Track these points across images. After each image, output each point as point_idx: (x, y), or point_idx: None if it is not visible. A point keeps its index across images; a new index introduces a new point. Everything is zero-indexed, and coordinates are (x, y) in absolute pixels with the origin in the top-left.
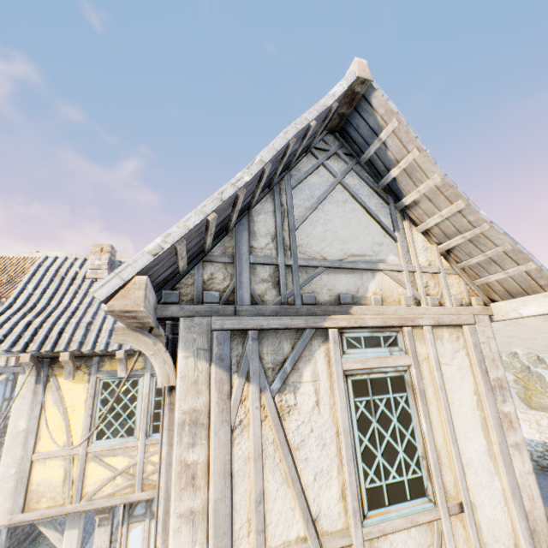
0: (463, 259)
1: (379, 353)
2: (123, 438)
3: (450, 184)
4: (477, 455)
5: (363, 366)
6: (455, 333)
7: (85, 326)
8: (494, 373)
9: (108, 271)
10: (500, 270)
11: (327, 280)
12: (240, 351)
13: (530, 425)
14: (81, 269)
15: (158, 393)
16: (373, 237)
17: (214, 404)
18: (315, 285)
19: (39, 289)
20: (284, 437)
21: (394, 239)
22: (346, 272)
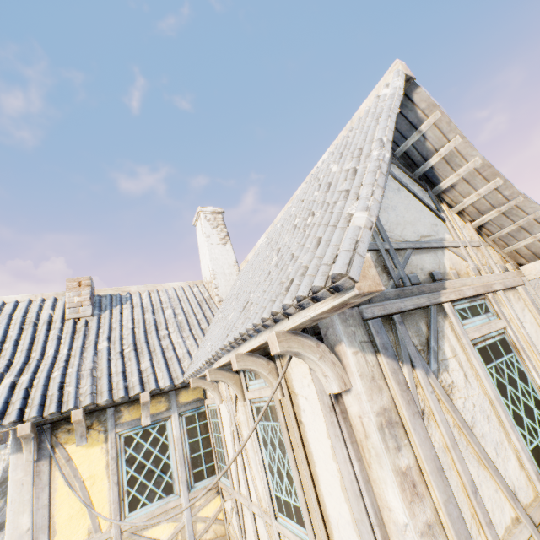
0: (494, 231)
1: (482, 320)
2: (162, 500)
3: (489, 165)
4: None
5: (480, 334)
6: (515, 294)
7: (89, 374)
8: None
9: (91, 307)
10: (528, 235)
11: (416, 260)
12: (392, 338)
13: None
14: (54, 310)
15: (191, 434)
16: (429, 219)
17: (399, 397)
18: (410, 266)
19: (9, 342)
20: (461, 417)
21: (443, 219)
22: (425, 252)
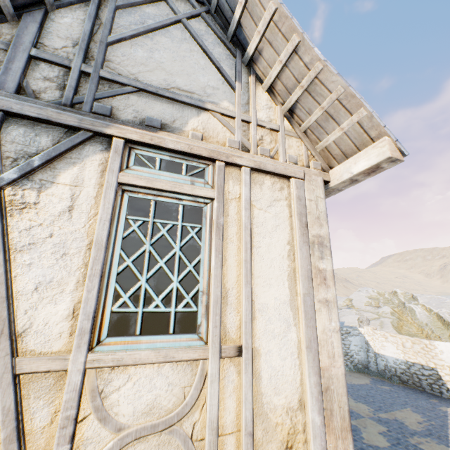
0: (305, 119)
1: (177, 179)
2: None
3: (286, 14)
4: (275, 302)
5: (148, 185)
6: (279, 184)
7: None
8: (316, 230)
9: None
10: (337, 127)
11: (136, 102)
12: None
13: (397, 346)
14: None
15: None
16: (209, 80)
17: None
18: (118, 102)
19: None
20: (1, 232)
21: (233, 87)
22: (164, 101)
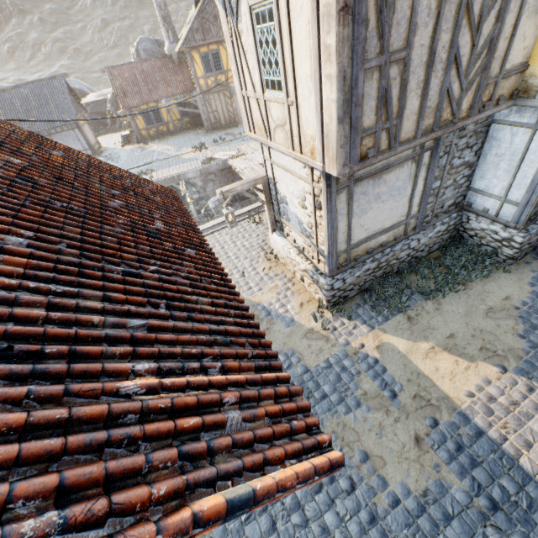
0: None
1: None
2: None
3: None
4: (305, 77)
5: (255, 3)
6: None
7: None
8: None
9: None
10: None
11: None
12: None
13: None
14: None
15: None
16: None
17: (226, 29)
18: None
19: None
20: (242, 47)
21: None
22: None
